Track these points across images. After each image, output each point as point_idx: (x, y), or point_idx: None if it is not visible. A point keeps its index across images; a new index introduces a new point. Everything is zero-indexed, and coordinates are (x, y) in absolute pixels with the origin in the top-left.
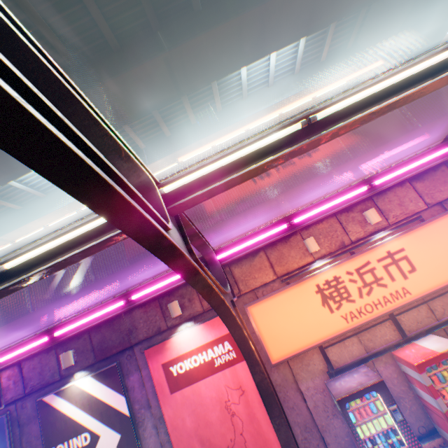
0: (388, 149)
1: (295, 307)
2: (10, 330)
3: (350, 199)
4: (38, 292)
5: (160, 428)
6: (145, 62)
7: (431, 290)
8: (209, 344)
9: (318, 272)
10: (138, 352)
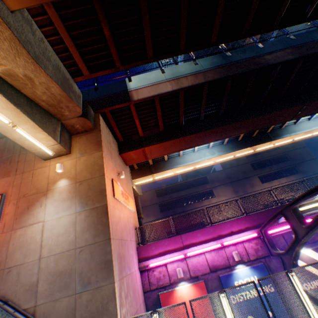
0: None
1: None
2: (246, 219)
3: None
4: (141, 212)
5: None
6: (296, 105)
7: None
8: None
9: None
10: None
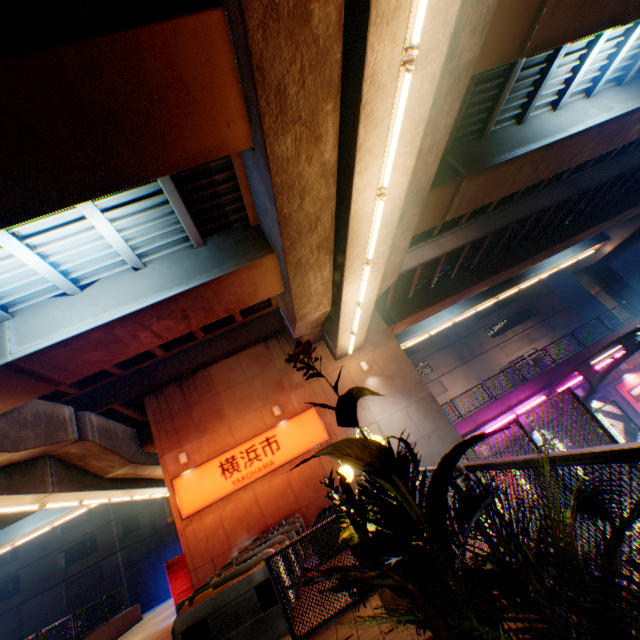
0: None
1: None
2: (529, 385)
3: None
4: None
5: (635, 419)
6: (548, 248)
7: None
8: None
9: None
10: (607, 388)
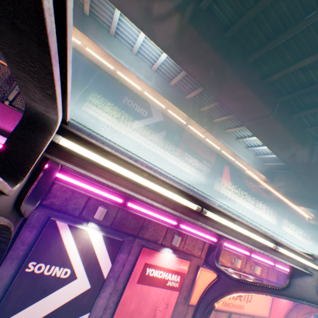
0: None
1: None
2: None
3: (266, 262)
4: None
5: (112, 296)
6: (265, 107)
7: (247, 312)
8: (172, 271)
9: None
10: (136, 243)
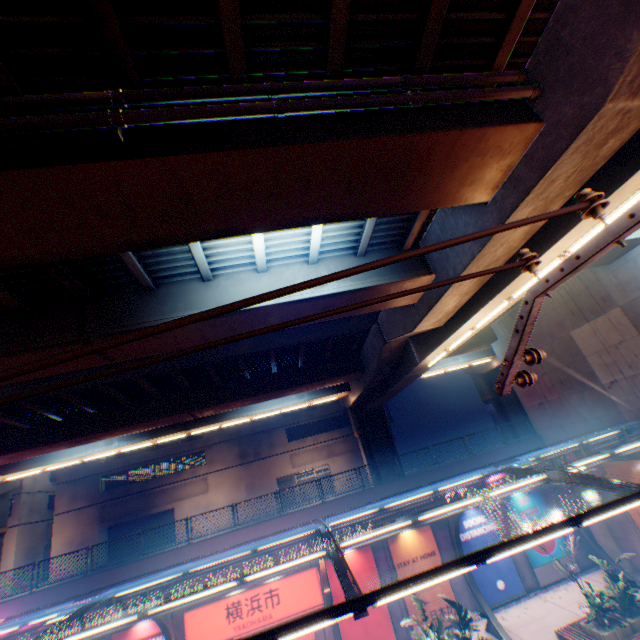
0: (297, 514)
1: (212, 616)
2: (19, 602)
3: (256, 555)
4: None
5: None
6: (176, 413)
7: (284, 616)
8: (156, 634)
9: (232, 594)
10: (109, 633)
